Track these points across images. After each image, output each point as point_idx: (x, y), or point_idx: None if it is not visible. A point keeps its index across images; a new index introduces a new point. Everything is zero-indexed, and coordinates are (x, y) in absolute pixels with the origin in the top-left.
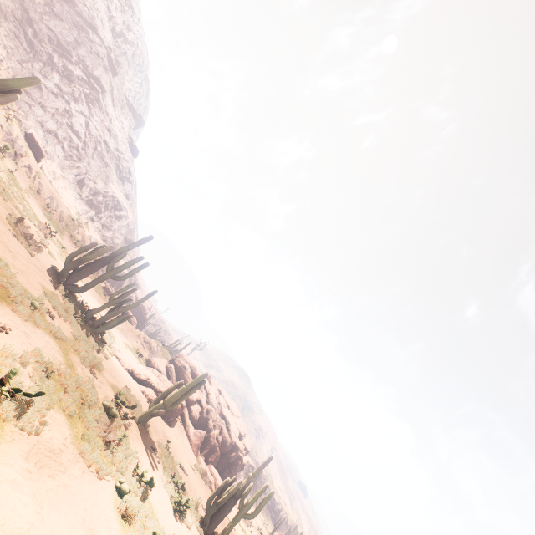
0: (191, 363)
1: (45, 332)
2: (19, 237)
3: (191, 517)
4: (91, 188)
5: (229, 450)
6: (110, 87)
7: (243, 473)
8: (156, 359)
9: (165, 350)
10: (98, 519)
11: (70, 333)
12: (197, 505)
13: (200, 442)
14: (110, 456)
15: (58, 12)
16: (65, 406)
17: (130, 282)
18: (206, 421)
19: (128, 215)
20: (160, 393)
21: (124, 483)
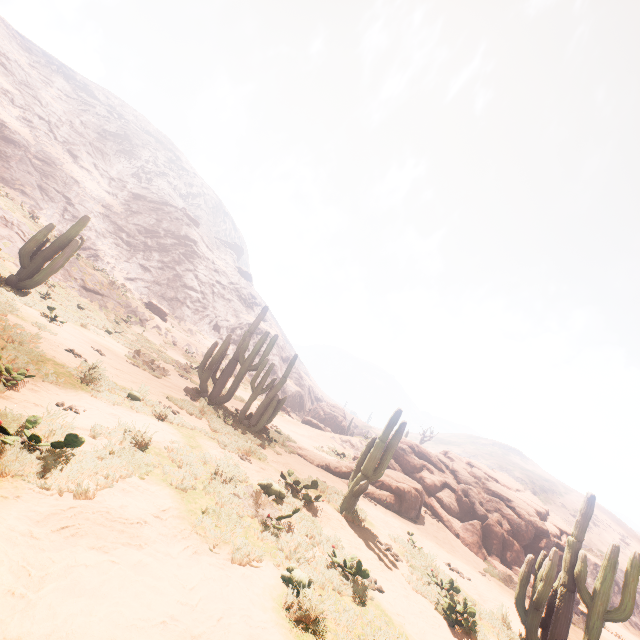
0: (408, 441)
1: (152, 418)
2: (140, 366)
3: (499, 637)
4: (227, 327)
5: (532, 539)
6: (199, 237)
7: (591, 579)
8: None
9: None
10: (219, 622)
11: (208, 428)
12: (504, 618)
13: (477, 538)
14: (272, 539)
15: (137, 210)
16: (171, 478)
17: (311, 399)
18: (471, 507)
19: (271, 334)
20: (377, 483)
21: (294, 570)
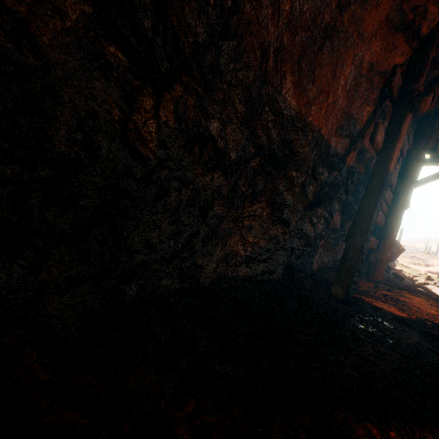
0: None
1: None
2: None
3: None
4: None
5: None
6: None
7: None
8: (430, 262)
9: (429, 255)
10: None
11: None
12: None
13: None
14: None
15: None
16: None
17: None
18: None
19: None
20: None
21: None
